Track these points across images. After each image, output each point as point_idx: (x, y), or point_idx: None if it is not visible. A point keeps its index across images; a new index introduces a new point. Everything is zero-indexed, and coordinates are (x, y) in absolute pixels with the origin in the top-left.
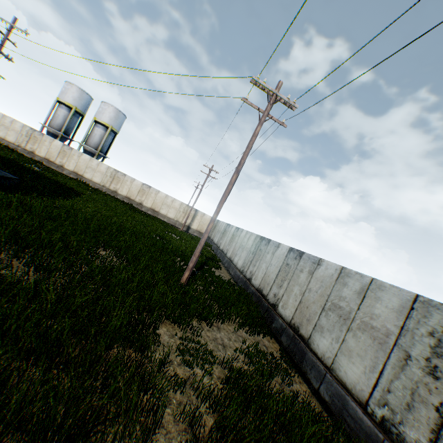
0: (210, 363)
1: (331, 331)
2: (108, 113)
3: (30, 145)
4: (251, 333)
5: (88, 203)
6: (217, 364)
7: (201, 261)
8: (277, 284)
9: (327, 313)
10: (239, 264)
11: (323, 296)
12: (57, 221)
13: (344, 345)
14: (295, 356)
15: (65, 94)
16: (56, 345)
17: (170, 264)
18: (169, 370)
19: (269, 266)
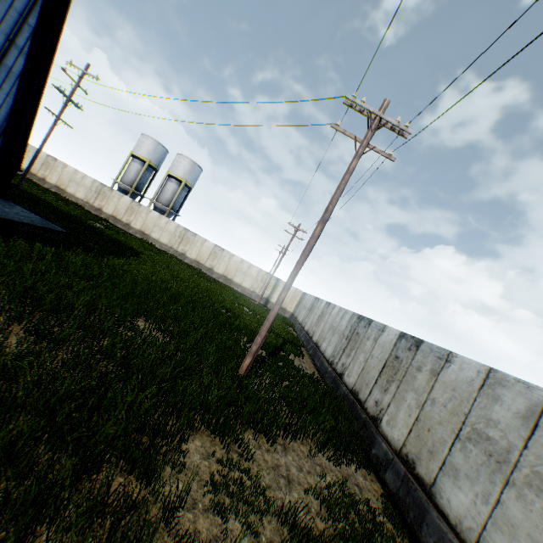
0: (259, 512)
1: (473, 480)
2: (182, 165)
3: (98, 201)
4: (336, 461)
5: (146, 264)
6: (271, 514)
7: (276, 344)
8: (381, 387)
9: (463, 444)
10: (327, 351)
11: (456, 414)
12: (94, 281)
13: (499, 511)
14: (407, 512)
15: (139, 147)
16: (2, 459)
17: (231, 344)
18: (186, 520)
19: (369, 357)
